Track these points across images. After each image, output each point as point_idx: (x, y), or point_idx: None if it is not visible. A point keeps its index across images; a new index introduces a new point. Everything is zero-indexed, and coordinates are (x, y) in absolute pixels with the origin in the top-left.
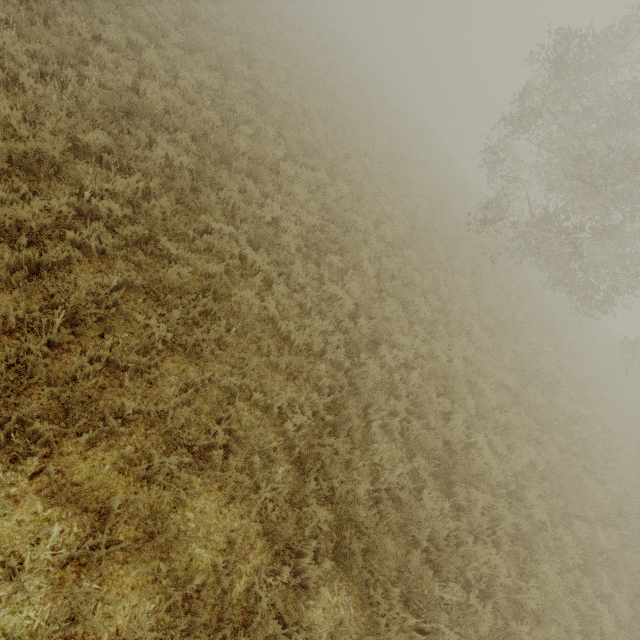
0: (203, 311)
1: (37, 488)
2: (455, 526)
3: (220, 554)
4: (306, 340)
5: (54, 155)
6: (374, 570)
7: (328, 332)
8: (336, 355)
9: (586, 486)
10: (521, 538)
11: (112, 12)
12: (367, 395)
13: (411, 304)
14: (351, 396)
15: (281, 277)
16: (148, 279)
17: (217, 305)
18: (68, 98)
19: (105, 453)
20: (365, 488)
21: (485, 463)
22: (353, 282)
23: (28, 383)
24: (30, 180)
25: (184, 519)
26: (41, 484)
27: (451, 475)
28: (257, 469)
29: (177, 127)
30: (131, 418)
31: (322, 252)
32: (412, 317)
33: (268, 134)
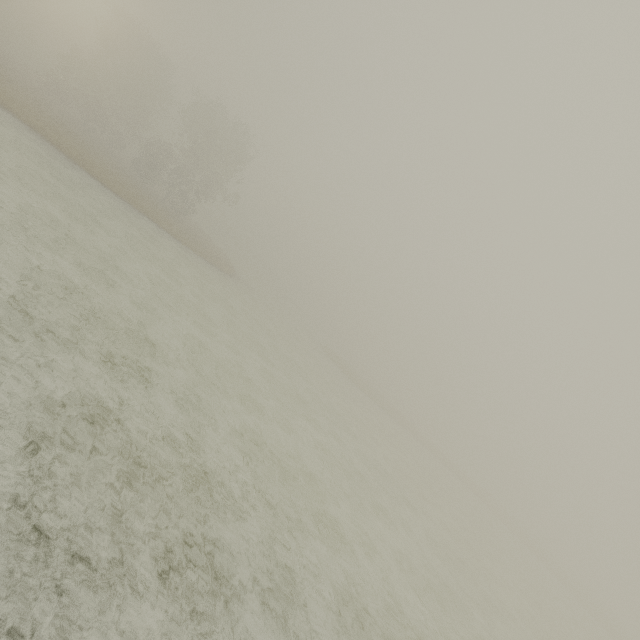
0: None
1: None
2: None
3: None
4: None
5: None
6: None
7: None
8: None
9: None
10: None
11: None
12: None
13: None
14: None
15: None
16: None
17: None
18: None
19: None
20: None
21: None
22: None
23: None
24: None
25: None
26: None
27: None
28: None
29: None
30: None
31: None
32: None
33: None
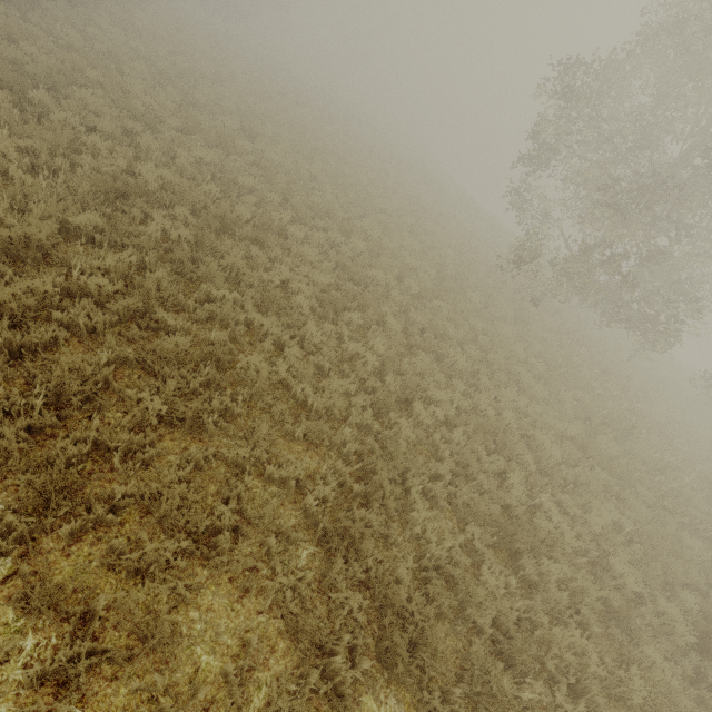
0: (206, 382)
1: (9, 594)
2: (526, 606)
3: (233, 661)
4: (326, 404)
5: (41, 238)
6: (426, 666)
7: (352, 394)
8: (362, 417)
9: (688, 547)
10: (615, 617)
11: (108, 106)
12: (402, 458)
13: (446, 356)
14: (381, 460)
15: (294, 340)
16: (140, 351)
17: (221, 373)
18: (60, 186)
19: (92, 548)
20: (406, 565)
21: (556, 528)
22: (376, 338)
23: (1, 471)
24: (17, 266)
25: (187, 620)
26: (14, 589)
27: (513, 544)
28: (274, 553)
29: (175, 203)
30: (122, 504)
31: (339, 310)
32: (449, 370)
33: (274, 201)
